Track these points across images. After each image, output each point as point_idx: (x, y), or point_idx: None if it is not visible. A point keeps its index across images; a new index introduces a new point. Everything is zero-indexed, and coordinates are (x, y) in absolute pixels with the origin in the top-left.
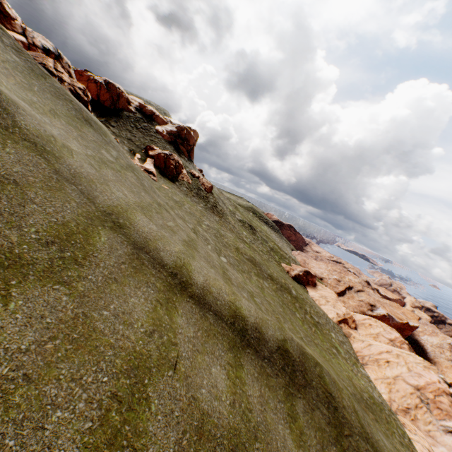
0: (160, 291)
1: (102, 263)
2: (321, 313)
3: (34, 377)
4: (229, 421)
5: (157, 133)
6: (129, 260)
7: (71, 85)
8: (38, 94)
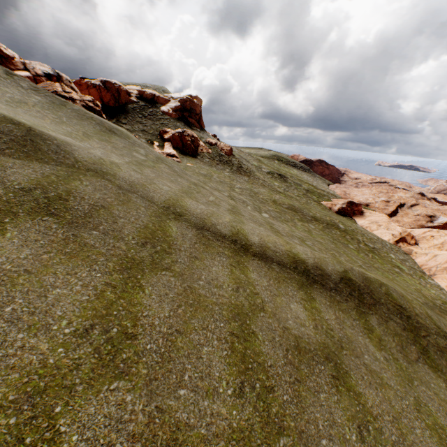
0: (230, 257)
1: (182, 247)
2: (375, 238)
3: (181, 330)
4: (317, 339)
5: (164, 115)
6: (198, 240)
7: (82, 101)
8: (69, 124)
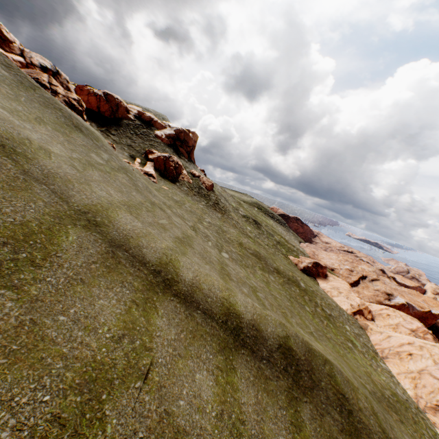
0: (138, 290)
1: (67, 263)
2: (333, 305)
3: None
4: (214, 437)
5: (156, 138)
6: (102, 259)
7: (66, 96)
8: (24, 104)
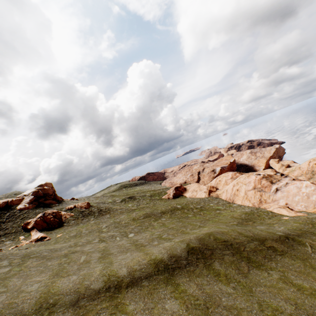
0: (108, 307)
1: None
2: (199, 200)
3: None
4: None
5: (22, 210)
6: (76, 315)
7: None
8: None
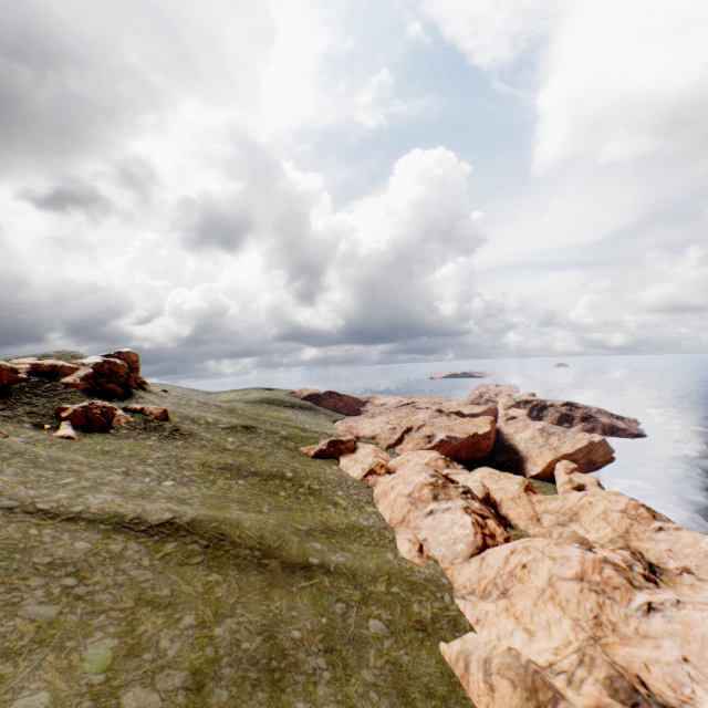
0: (33, 522)
1: None
2: (335, 478)
3: None
4: (81, 558)
5: (69, 386)
6: (5, 515)
7: None
8: None
